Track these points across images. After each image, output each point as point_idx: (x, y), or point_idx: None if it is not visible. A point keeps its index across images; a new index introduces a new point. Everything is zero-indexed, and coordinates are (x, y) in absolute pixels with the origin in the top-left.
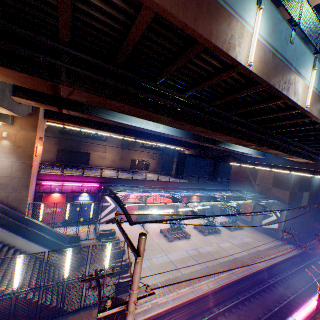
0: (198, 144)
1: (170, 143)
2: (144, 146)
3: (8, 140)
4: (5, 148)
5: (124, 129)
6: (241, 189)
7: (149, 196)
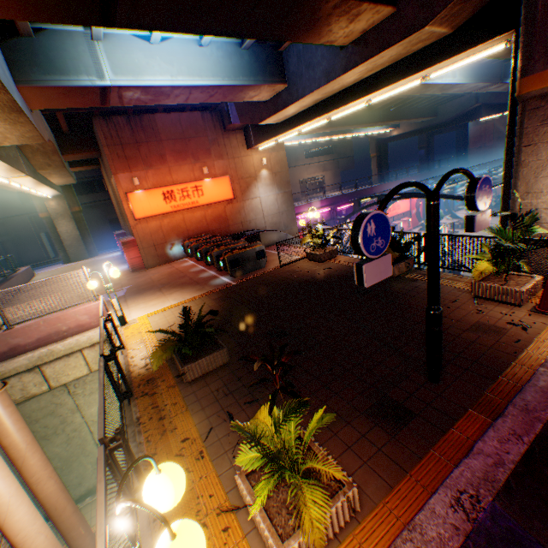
0: (425, 109)
1: (391, 120)
2: (308, 155)
3: (265, 169)
4: (265, 180)
5: (338, 118)
6: (492, 160)
7: (391, 203)
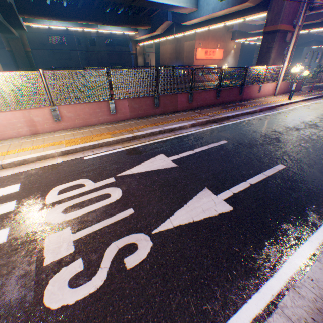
0: None
1: None
2: None
3: (233, 50)
4: (231, 55)
5: None
6: None
7: None
